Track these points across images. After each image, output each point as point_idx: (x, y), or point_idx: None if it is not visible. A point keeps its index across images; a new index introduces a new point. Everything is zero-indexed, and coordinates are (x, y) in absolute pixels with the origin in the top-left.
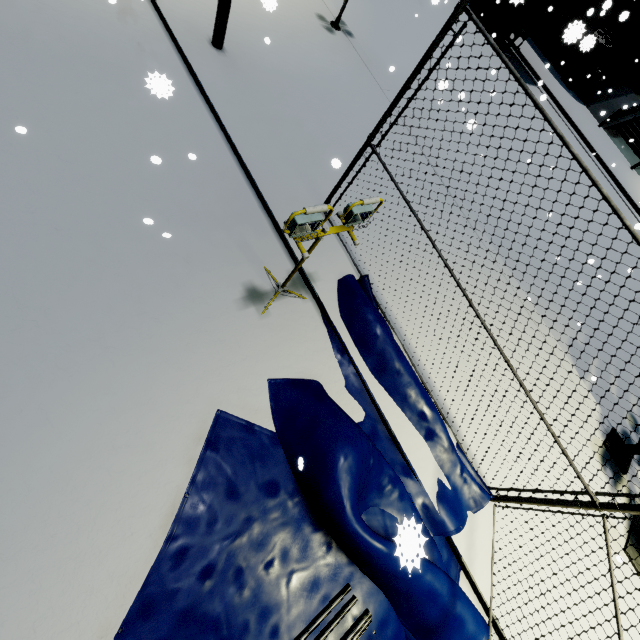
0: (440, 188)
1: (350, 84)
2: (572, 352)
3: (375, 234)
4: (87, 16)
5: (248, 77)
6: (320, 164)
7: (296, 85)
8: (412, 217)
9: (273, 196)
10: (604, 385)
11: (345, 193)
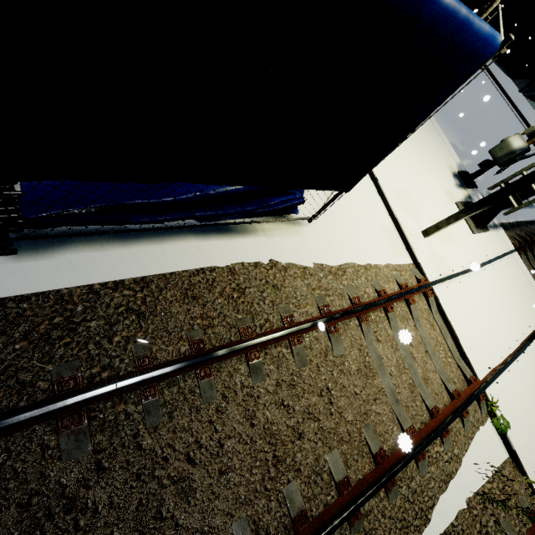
0: None
1: None
2: (452, 147)
3: None
4: None
5: None
6: None
7: None
8: None
9: None
10: (472, 171)
11: None
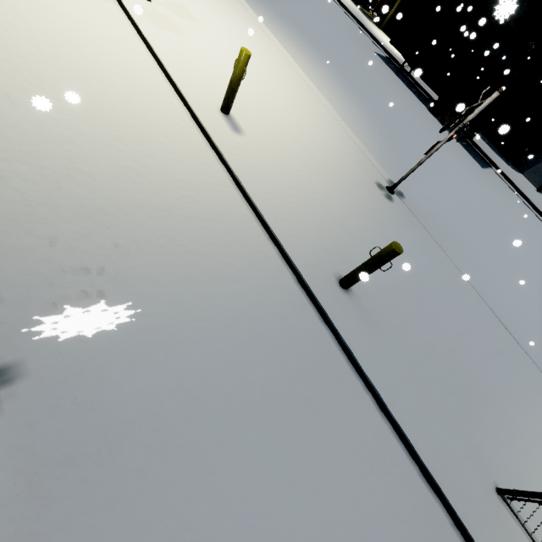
0: (527, 361)
1: (427, 261)
2: None
3: (538, 492)
4: (239, 310)
5: (376, 314)
6: (464, 408)
7: (404, 295)
8: (538, 429)
9: (466, 511)
10: None
11: (495, 441)
